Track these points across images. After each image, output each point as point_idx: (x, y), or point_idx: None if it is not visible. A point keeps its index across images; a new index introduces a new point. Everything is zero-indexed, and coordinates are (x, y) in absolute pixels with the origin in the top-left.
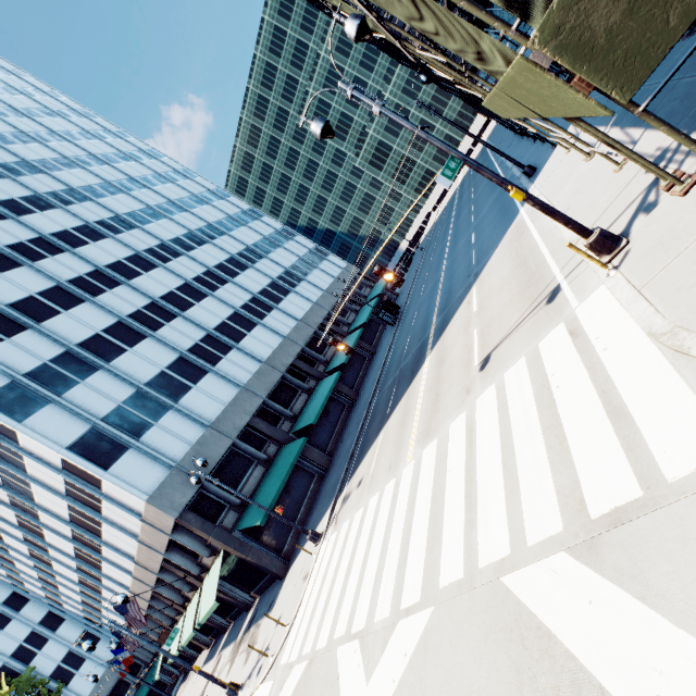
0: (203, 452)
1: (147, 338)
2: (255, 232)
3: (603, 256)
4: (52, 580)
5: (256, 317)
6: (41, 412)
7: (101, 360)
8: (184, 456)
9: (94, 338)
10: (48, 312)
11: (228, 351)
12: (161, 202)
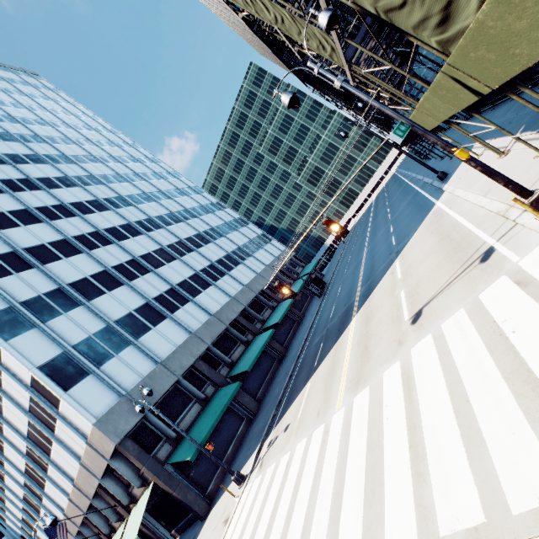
0: (151, 385)
1: (123, 285)
2: (218, 218)
3: None
4: (1, 493)
5: (211, 279)
6: (26, 334)
7: (84, 298)
8: (134, 386)
9: (82, 281)
10: (52, 257)
11: (186, 303)
12: (153, 191)
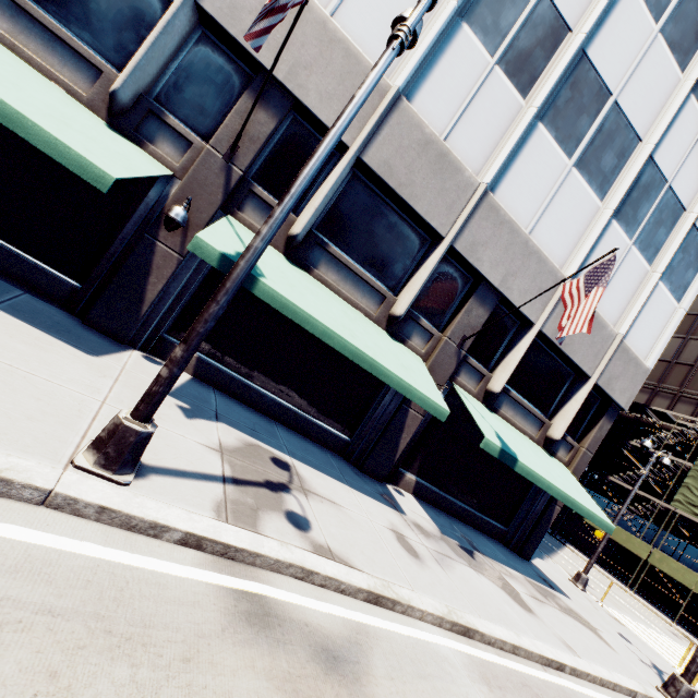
0: None
1: None
2: None
3: None
4: None
5: None
6: None
7: None
8: None
9: None
10: None
11: None
12: None
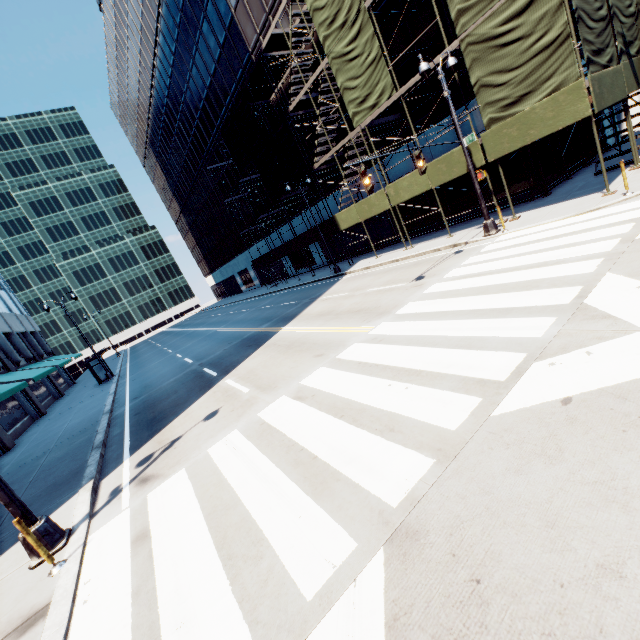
0: None
1: None
2: None
3: (493, 231)
4: None
5: None
6: None
7: None
8: None
9: None
10: None
11: None
12: None
